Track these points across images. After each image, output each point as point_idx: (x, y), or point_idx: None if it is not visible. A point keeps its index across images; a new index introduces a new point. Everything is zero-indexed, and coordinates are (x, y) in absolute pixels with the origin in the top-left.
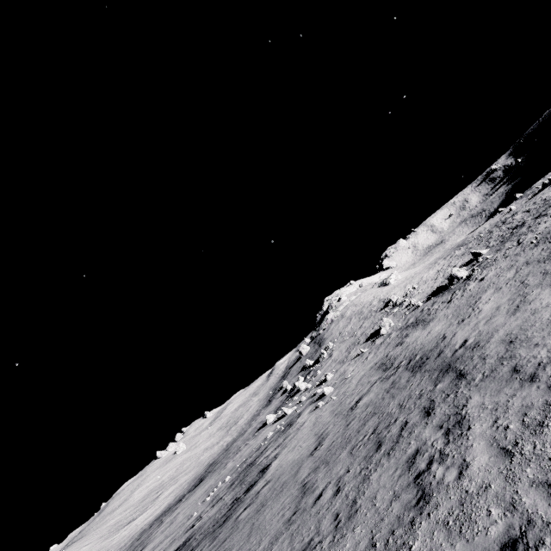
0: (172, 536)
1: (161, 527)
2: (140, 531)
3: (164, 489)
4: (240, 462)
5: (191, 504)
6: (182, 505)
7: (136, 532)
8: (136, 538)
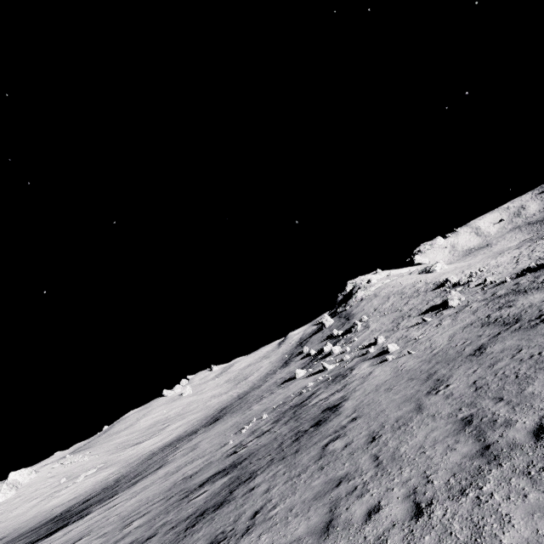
0: (205, 459)
1: (179, 451)
2: (149, 453)
3: (171, 422)
4: (275, 405)
5: (216, 435)
6: (200, 436)
7: (144, 453)
8: (146, 458)
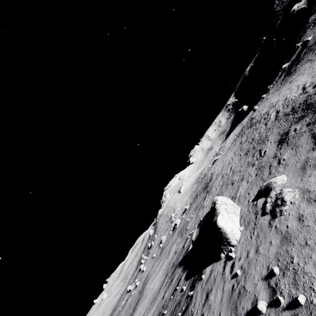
0: None
1: None
2: None
3: None
4: None
5: None
6: None
7: None
8: None
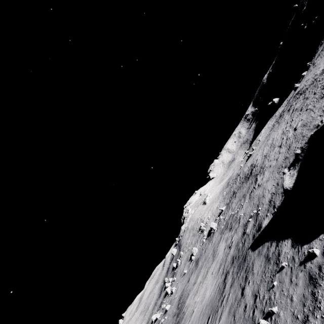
0: None
1: None
2: None
3: None
4: None
5: None
6: None
7: None
8: None
